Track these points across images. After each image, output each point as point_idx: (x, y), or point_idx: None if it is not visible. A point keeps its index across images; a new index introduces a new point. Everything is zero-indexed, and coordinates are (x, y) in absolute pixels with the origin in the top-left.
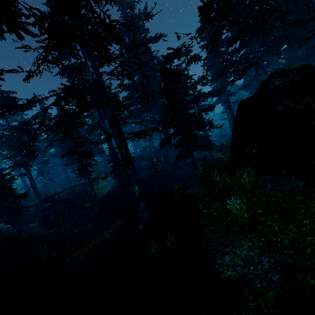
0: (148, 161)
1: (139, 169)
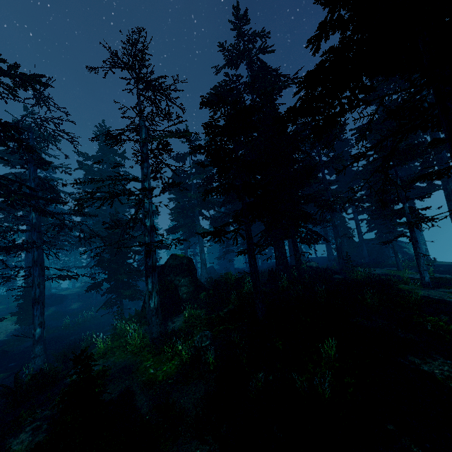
0: (82, 303)
1: (63, 313)
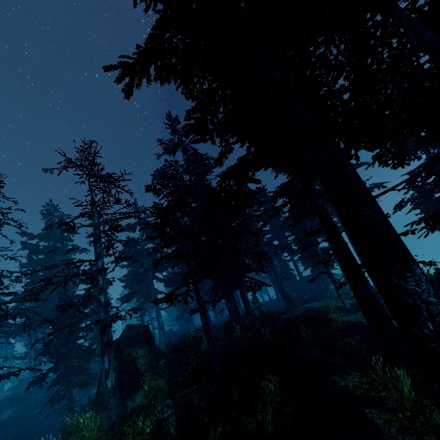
0: (15, 409)
1: None
